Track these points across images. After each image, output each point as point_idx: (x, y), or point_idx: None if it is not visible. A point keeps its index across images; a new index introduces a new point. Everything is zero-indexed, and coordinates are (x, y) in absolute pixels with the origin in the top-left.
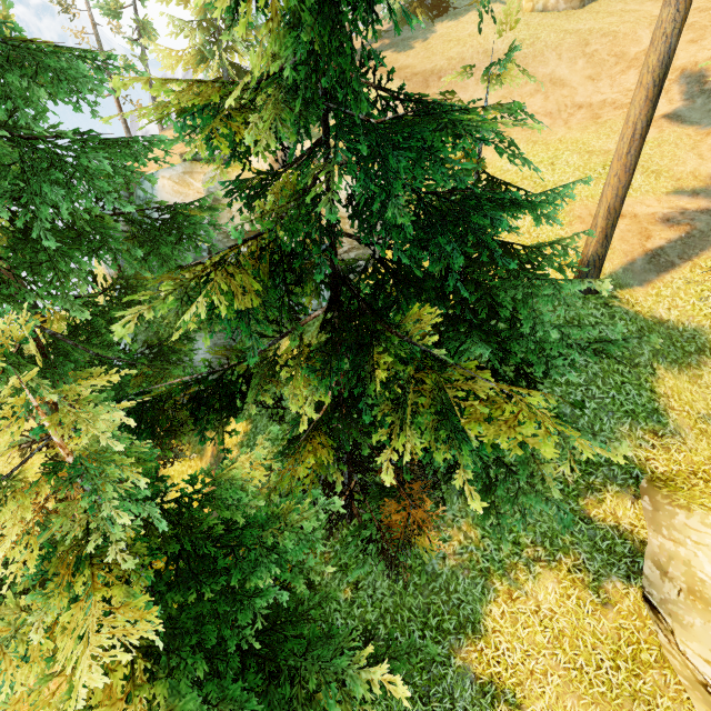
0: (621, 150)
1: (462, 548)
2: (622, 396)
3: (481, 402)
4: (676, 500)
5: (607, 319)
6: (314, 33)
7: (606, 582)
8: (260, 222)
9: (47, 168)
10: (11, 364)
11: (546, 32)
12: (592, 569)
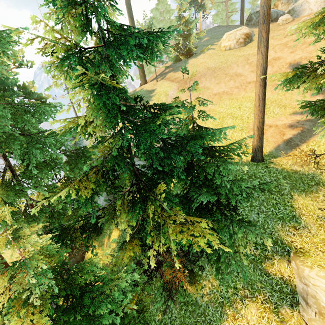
0: (256, 104)
1: (210, 291)
2: (276, 210)
3: (179, 225)
4: (305, 263)
5: (267, 173)
6: (100, 107)
7: (281, 309)
8: (96, 161)
9: (35, 144)
10: (14, 220)
11: (230, 58)
12: (273, 301)
